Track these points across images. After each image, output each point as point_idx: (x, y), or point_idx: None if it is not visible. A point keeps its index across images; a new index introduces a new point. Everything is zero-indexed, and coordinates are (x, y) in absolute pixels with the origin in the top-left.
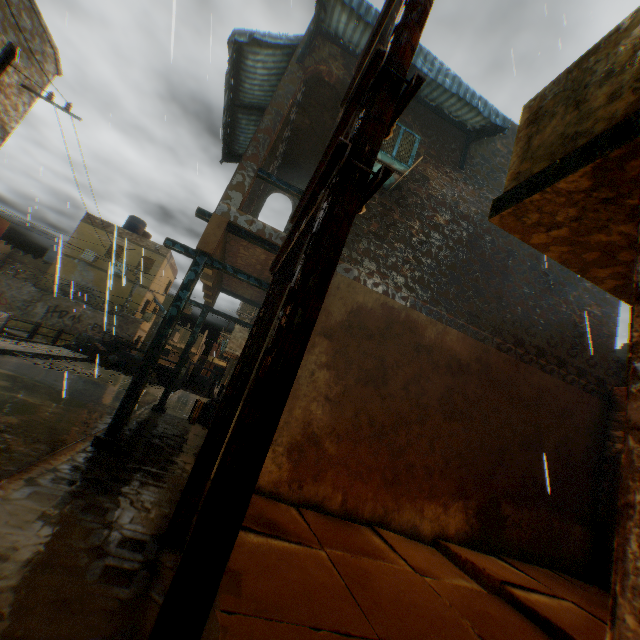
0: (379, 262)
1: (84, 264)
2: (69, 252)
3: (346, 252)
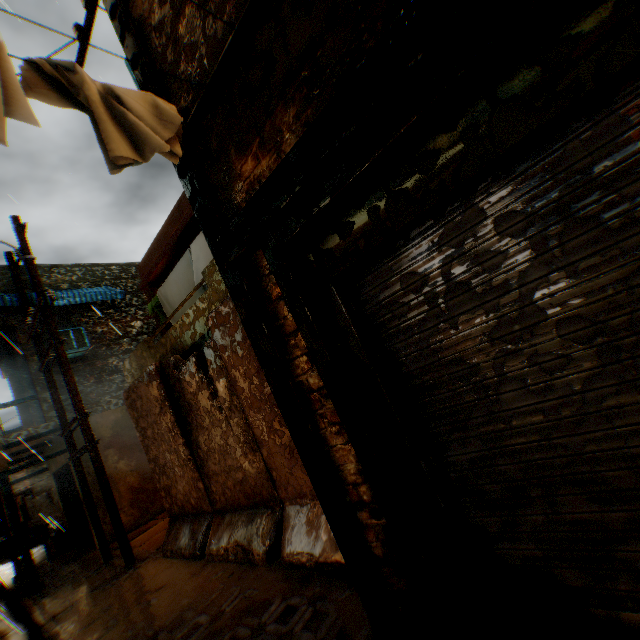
0: (110, 393)
1: None
2: None
3: (88, 403)
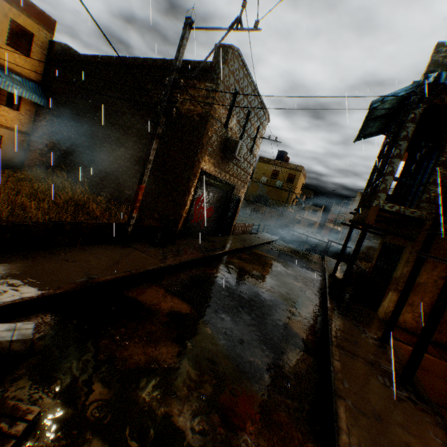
0: None
1: (261, 184)
2: (254, 179)
3: None
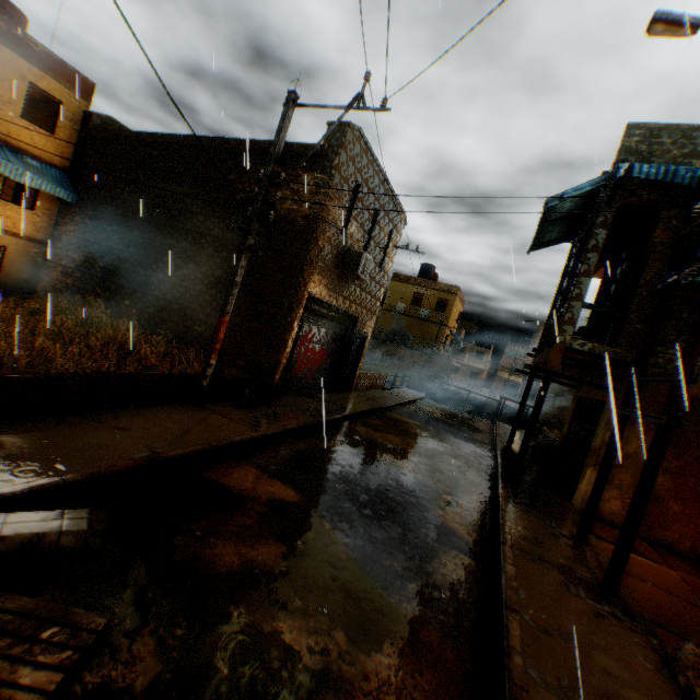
0: None
1: (397, 314)
2: (386, 307)
3: (672, 353)
